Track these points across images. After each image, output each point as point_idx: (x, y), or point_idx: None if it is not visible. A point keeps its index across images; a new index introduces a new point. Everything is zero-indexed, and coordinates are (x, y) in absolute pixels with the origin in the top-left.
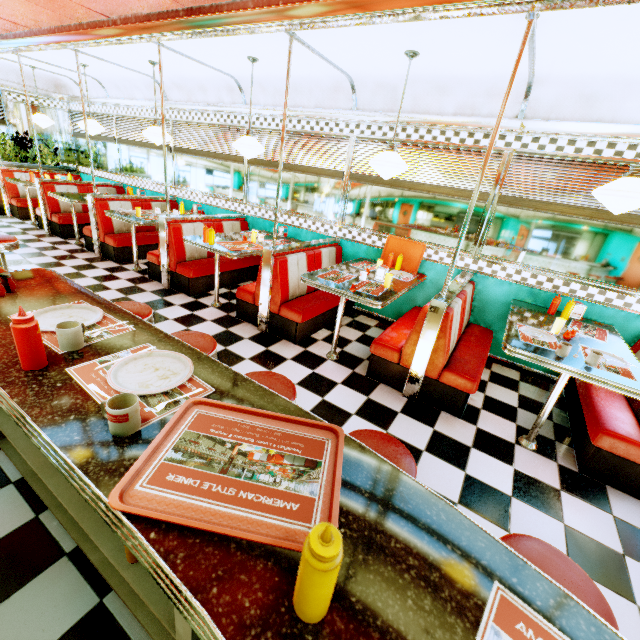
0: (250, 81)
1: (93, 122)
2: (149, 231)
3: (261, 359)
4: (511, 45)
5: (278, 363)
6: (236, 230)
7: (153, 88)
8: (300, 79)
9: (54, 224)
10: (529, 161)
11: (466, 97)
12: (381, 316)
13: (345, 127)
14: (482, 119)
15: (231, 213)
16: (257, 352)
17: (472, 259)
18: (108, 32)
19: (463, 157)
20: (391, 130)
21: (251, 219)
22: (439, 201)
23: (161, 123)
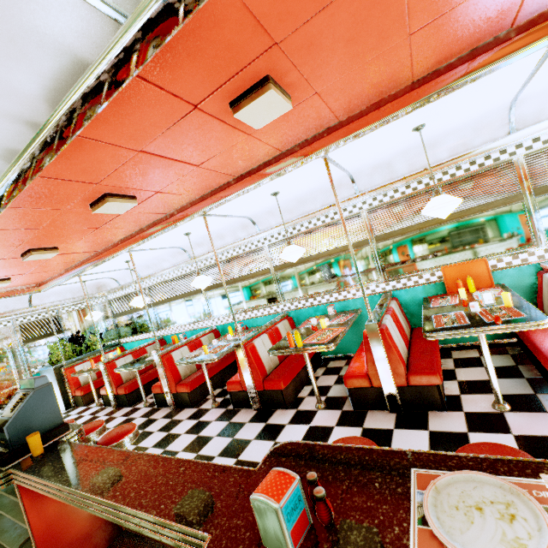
0: (261, 214)
1: (141, 297)
2: (205, 364)
3: (442, 447)
4: (513, 81)
5: (465, 443)
6: (287, 328)
7: (178, 254)
8: (305, 193)
9: (120, 396)
10: (542, 155)
11: (455, 141)
12: (475, 343)
13: (353, 208)
14: (479, 148)
15: (272, 316)
16: (426, 440)
17: (542, 249)
18: (168, 223)
19: (474, 180)
20: (396, 192)
21: (293, 313)
22: (473, 220)
23: (188, 276)
